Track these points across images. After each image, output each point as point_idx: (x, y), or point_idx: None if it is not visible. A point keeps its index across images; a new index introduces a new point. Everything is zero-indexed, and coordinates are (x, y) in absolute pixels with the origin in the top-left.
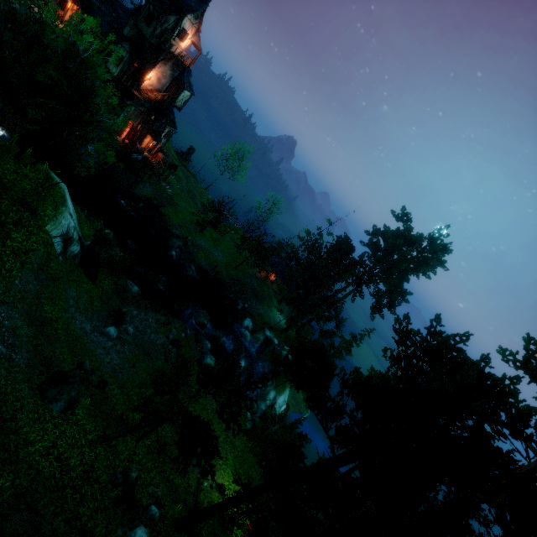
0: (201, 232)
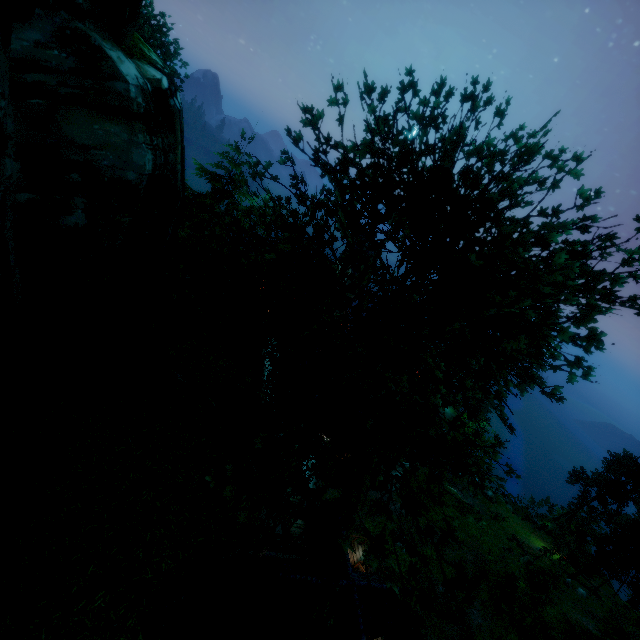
0: None
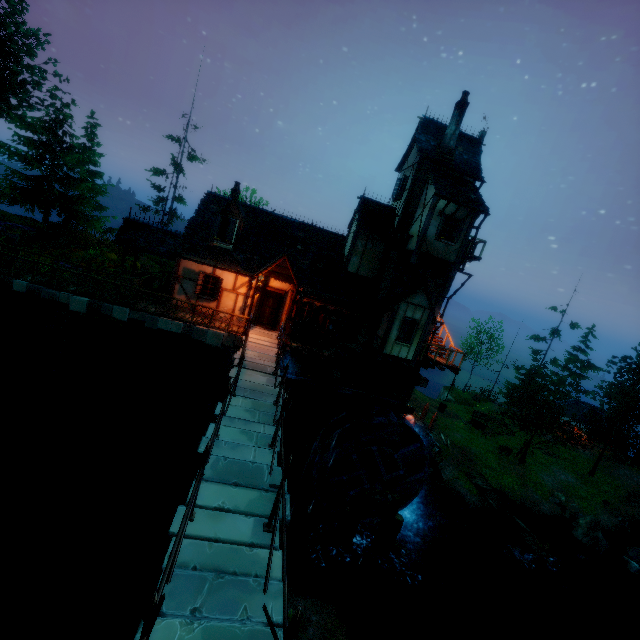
0: (522, 461)
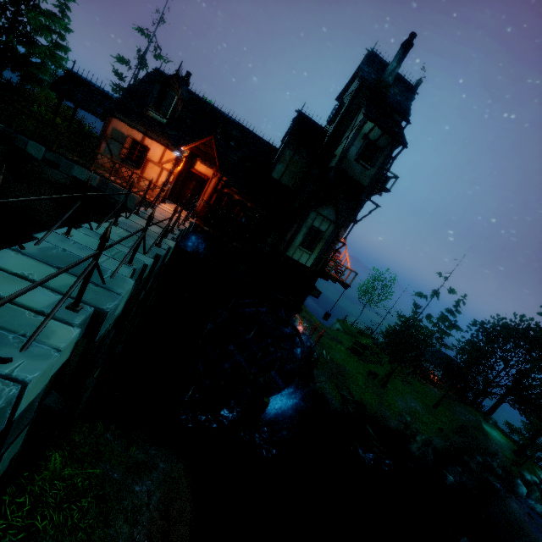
0: (384, 385)
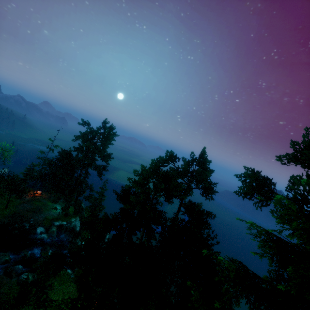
0: None
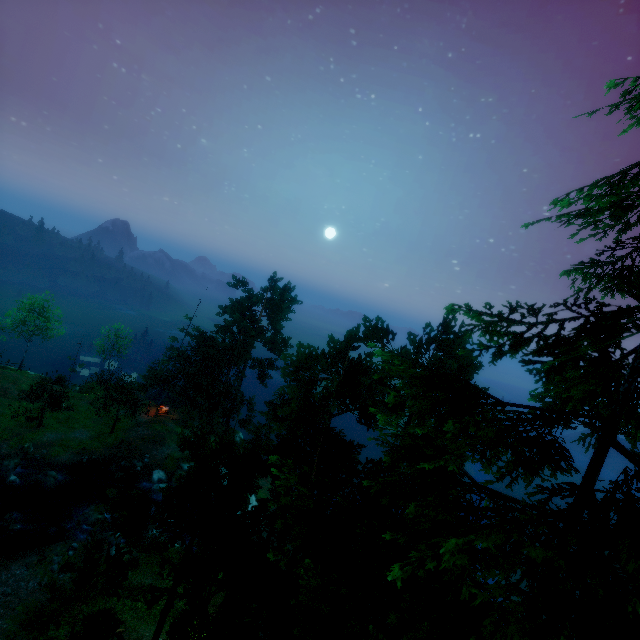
0: (41, 425)
